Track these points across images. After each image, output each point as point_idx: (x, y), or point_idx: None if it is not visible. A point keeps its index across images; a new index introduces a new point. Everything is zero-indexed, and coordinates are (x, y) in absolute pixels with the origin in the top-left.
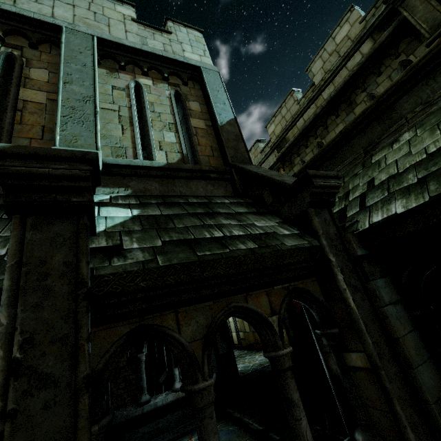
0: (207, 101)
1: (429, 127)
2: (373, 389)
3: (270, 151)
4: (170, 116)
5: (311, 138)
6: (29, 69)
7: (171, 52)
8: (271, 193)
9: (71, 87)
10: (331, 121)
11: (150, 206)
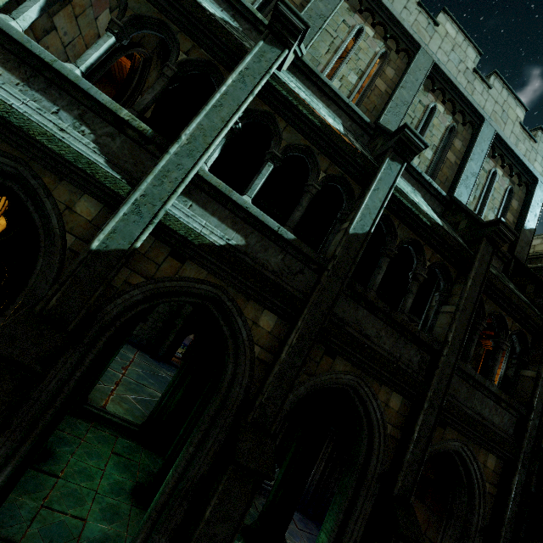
0: (525, 206)
1: None
2: (528, 384)
3: None
4: (498, 203)
5: None
6: (456, 139)
7: (527, 158)
8: (535, 288)
9: (471, 163)
10: None
11: None
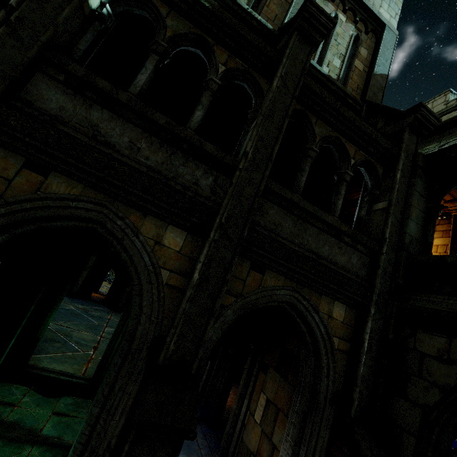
0: (375, 53)
1: None
2: (381, 217)
3: None
4: (344, 49)
5: None
6: None
7: (371, 3)
8: (386, 120)
9: None
10: None
11: None
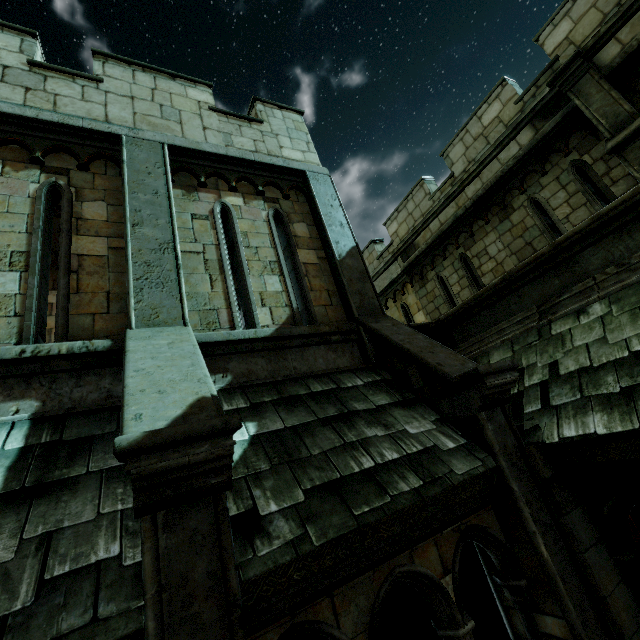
0: (318, 222)
1: (629, 309)
2: None
3: (392, 258)
4: (271, 251)
5: (451, 247)
6: (81, 203)
7: (265, 151)
8: (421, 375)
9: (142, 231)
10: (479, 227)
11: (266, 410)
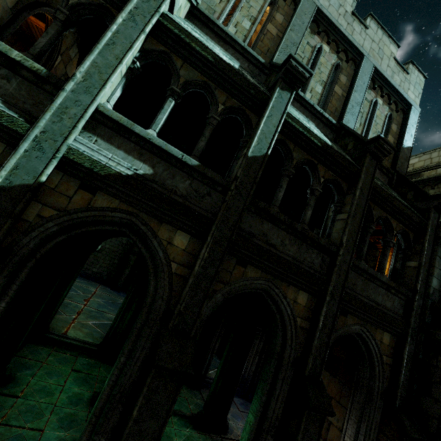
0: (403, 128)
1: None
2: (413, 273)
3: None
4: (380, 128)
5: None
6: (341, 74)
7: (402, 87)
8: (414, 195)
9: (355, 94)
10: None
11: None
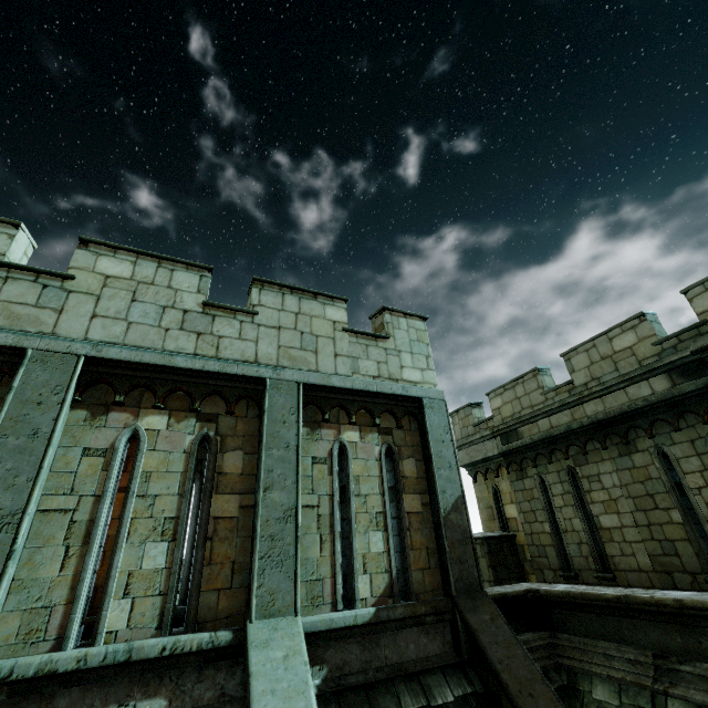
0: (427, 460)
1: None
2: None
3: (490, 435)
4: (378, 499)
5: (559, 453)
6: (224, 455)
7: (386, 375)
8: None
9: (271, 496)
10: (594, 448)
11: None
